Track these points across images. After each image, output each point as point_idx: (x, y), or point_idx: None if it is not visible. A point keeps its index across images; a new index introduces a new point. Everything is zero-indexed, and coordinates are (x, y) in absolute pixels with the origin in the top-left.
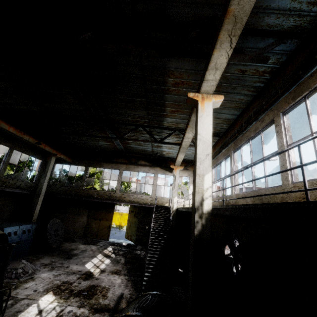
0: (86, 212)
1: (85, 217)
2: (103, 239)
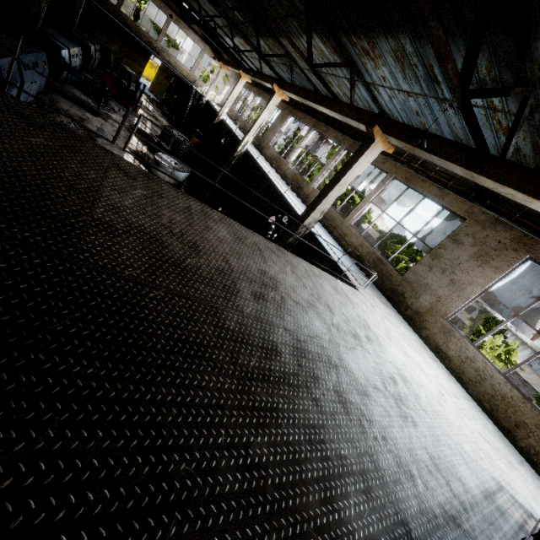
0: (119, 43)
1: (118, 48)
2: (132, 82)
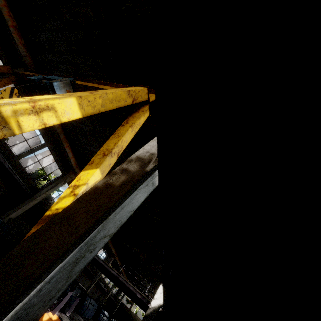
0: None
1: None
2: None
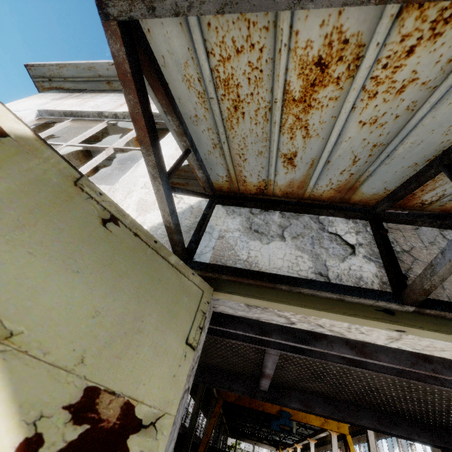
0: None
1: None
2: None
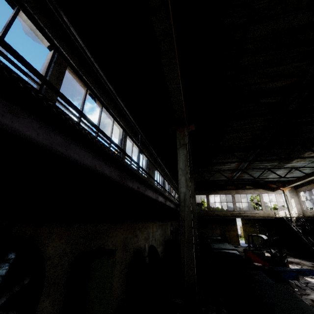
0: (218, 227)
1: (219, 230)
2: (236, 245)
